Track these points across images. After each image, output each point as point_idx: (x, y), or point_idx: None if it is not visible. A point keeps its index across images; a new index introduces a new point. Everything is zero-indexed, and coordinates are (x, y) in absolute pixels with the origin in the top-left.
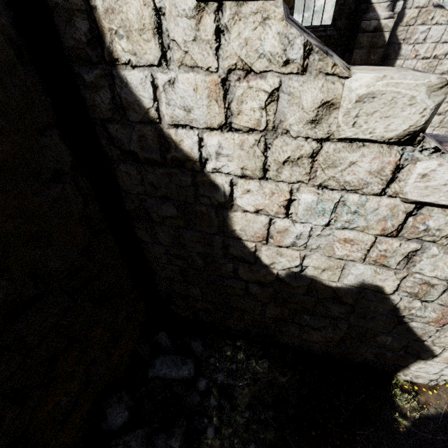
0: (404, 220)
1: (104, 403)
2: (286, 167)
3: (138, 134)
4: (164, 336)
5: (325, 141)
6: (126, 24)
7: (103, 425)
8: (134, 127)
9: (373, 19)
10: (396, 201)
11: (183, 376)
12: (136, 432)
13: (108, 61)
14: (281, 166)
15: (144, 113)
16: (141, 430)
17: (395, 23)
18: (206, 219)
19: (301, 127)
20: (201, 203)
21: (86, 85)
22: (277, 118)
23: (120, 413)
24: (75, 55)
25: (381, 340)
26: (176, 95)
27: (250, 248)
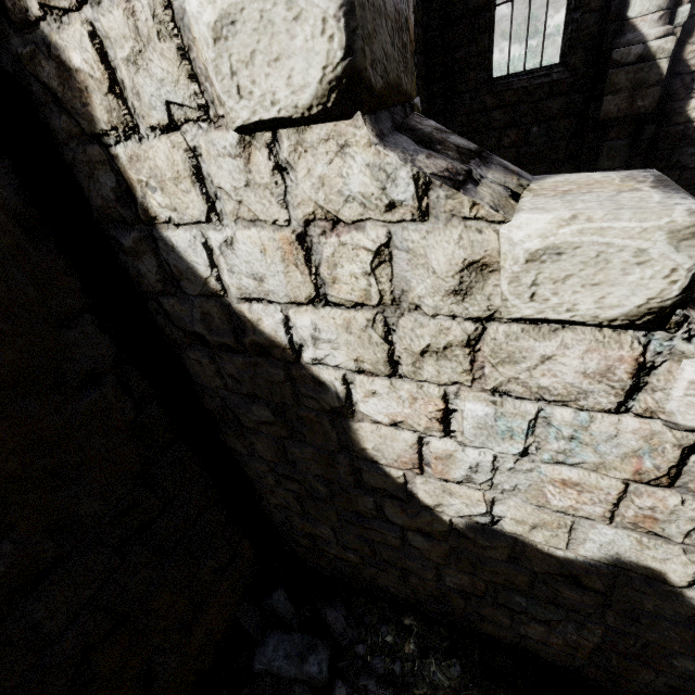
0: (681, 460)
1: None
2: (428, 360)
3: (200, 311)
4: (282, 597)
5: (487, 322)
6: (156, 173)
7: None
8: (194, 301)
9: (634, 43)
10: (654, 424)
11: (310, 676)
12: None
13: (146, 221)
14: (418, 358)
15: (202, 283)
16: None
17: (678, 41)
18: (318, 429)
19: (438, 301)
20: (306, 406)
21: (126, 251)
22: (395, 288)
23: None
24: (106, 216)
25: (684, 666)
26: (239, 259)
27: (395, 477)
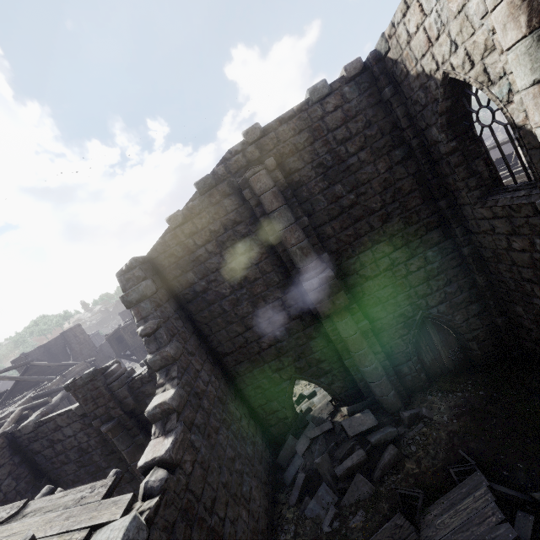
0: None
1: None
2: None
3: None
4: None
5: None
6: None
7: None
8: None
9: None
10: None
11: None
12: None
13: None
14: None
15: None
16: None
17: None
18: None
19: None
20: None
21: None
22: None
23: None
24: None
25: None
26: None
27: None
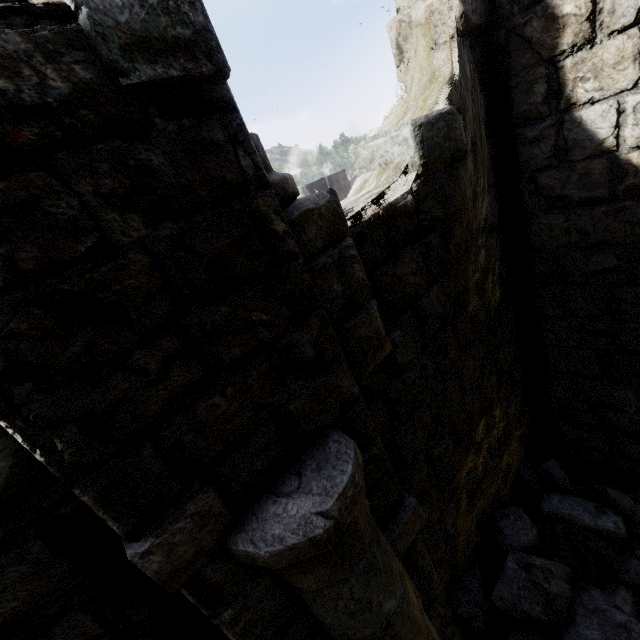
0: None
1: (497, 513)
2: None
3: (578, 173)
4: (557, 465)
5: None
6: (597, 66)
7: (499, 540)
8: (576, 166)
9: None
10: None
11: (606, 529)
12: (552, 562)
13: (562, 109)
14: None
15: (596, 146)
16: (558, 563)
17: None
18: None
19: None
20: None
21: (525, 143)
22: None
23: (524, 529)
24: (522, 119)
25: None
26: None
27: None
